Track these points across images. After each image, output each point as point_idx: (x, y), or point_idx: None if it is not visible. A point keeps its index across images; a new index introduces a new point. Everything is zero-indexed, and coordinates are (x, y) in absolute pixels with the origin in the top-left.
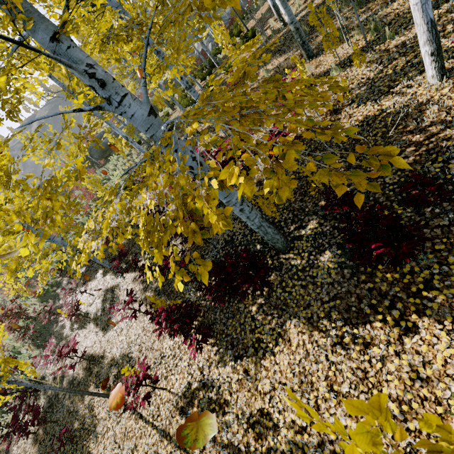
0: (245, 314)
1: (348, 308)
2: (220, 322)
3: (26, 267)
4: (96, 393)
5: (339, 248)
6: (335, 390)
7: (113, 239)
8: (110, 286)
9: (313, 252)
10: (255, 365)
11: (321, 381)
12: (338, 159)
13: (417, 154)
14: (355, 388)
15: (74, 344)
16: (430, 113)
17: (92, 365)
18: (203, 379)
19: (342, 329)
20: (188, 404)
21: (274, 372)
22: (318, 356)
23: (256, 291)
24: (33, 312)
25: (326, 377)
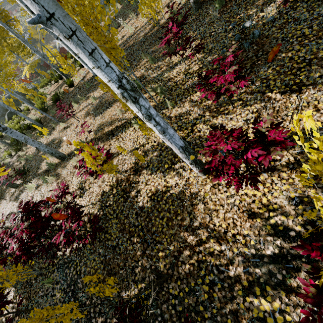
0: None
1: None
2: None
3: None
4: None
5: None
6: None
7: None
8: None
9: None
10: None
11: None
12: (136, 237)
13: (191, 263)
14: None
15: None
16: (197, 217)
17: None
18: None
19: None
20: None
21: None
22: None
23: None
24: None
25: None
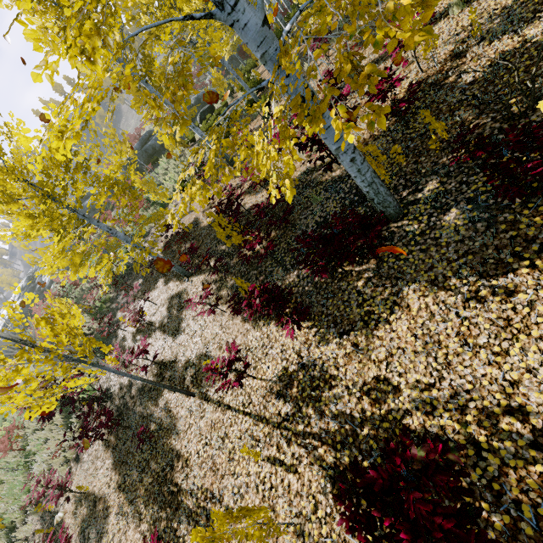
0: (349, 291)
1: (484, 262)
2: (317, 304)
3: (89, 264)
4: (176, 388)
5: (469, 203)
6: (469, 343)
7: (172, 246)
8: (175, 293)
9: (434, 214)
10: (366, 337)
11: (451, 338)
12: (464, 109)
13: None
14: (495, 337)
15: (145, 345)
16: None
17: (164, 370)
18: (301, 361)
19: (476, 284)
20: (285, 387)
21: (390, 339)
22: (446, 315)
23: (361, 267)
24: (87, 330)
25: (458, 333)
